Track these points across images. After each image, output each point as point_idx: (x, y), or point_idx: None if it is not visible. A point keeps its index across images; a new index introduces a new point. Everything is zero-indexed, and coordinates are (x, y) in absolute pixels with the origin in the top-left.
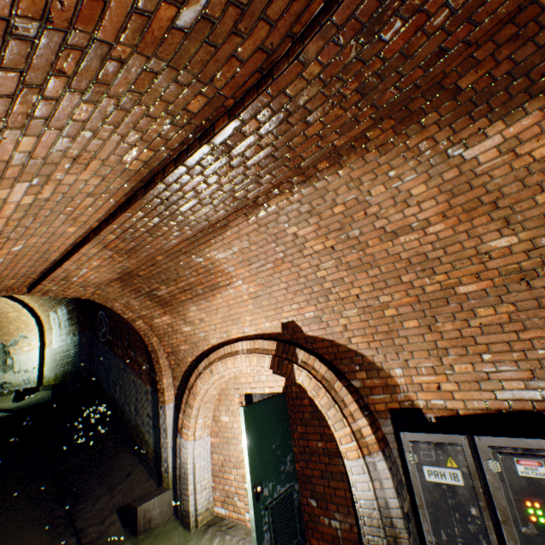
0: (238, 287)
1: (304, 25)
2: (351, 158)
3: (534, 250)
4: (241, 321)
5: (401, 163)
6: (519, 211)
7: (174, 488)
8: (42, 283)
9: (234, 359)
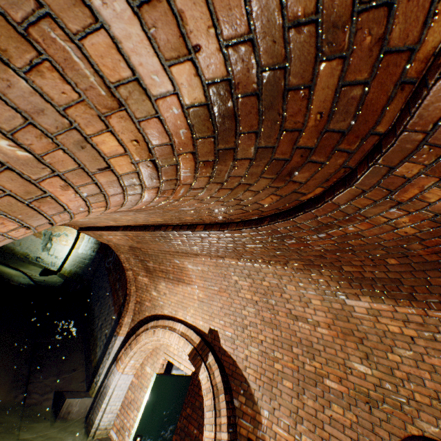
0: (194, 288)
1: (248, 218)
2: (277, 264)
3: (380, 387)
4: (187, 310)
5: (307, 282)
6: (375, 354)
7: (94, 398)
8: (87, 231)
9: (171, 333)
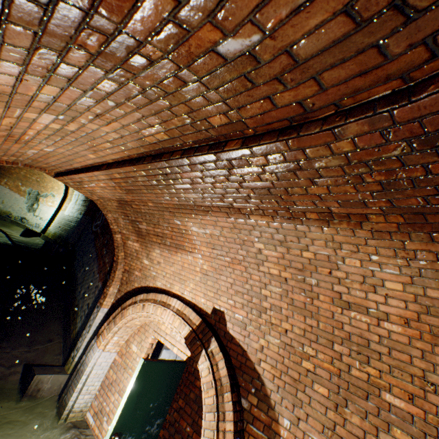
0: (196, 258)
1: (357, 101)
2: (341, 224)
3: None
4: (185, 283)
5: (389, 255)
6: None
7: (70, 374)
8: (63, 177)
9: (164, 310)
